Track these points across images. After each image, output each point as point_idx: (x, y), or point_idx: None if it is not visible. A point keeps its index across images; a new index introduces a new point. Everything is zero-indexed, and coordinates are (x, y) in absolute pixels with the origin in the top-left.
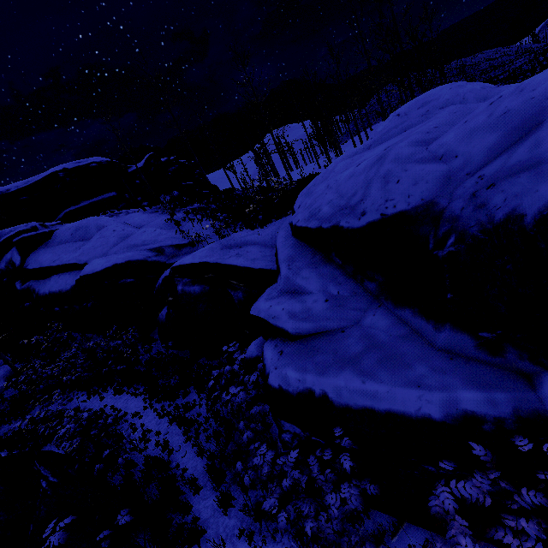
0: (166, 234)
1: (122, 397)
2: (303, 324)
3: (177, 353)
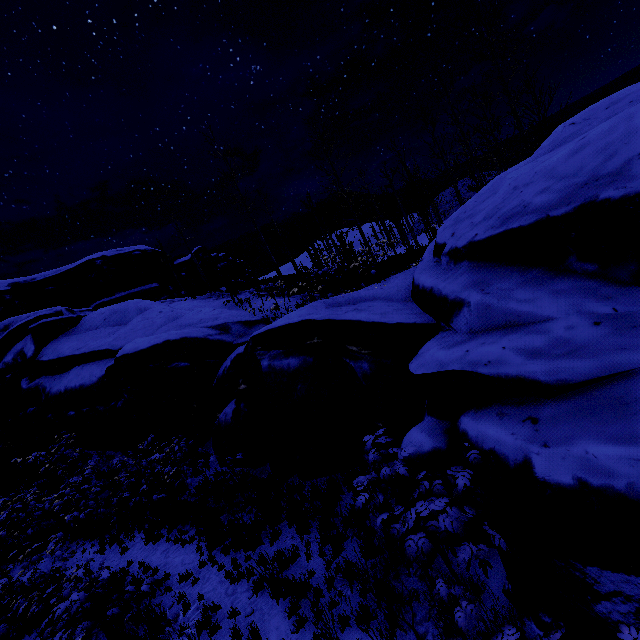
0: (230, 311)
1: (159, 547)
2: (569, 363)
3: (247, 471)
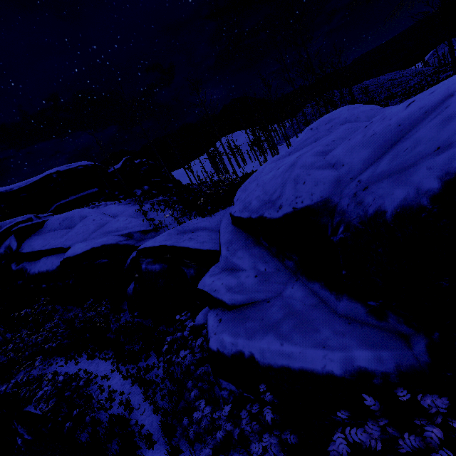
0: (135, 222)
1: (94, 362)
2: (237, 296)
3: (142, 321)
